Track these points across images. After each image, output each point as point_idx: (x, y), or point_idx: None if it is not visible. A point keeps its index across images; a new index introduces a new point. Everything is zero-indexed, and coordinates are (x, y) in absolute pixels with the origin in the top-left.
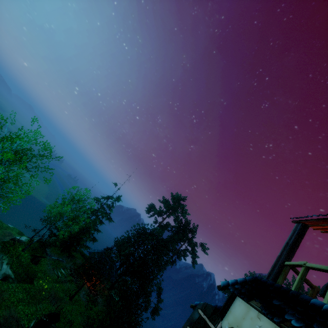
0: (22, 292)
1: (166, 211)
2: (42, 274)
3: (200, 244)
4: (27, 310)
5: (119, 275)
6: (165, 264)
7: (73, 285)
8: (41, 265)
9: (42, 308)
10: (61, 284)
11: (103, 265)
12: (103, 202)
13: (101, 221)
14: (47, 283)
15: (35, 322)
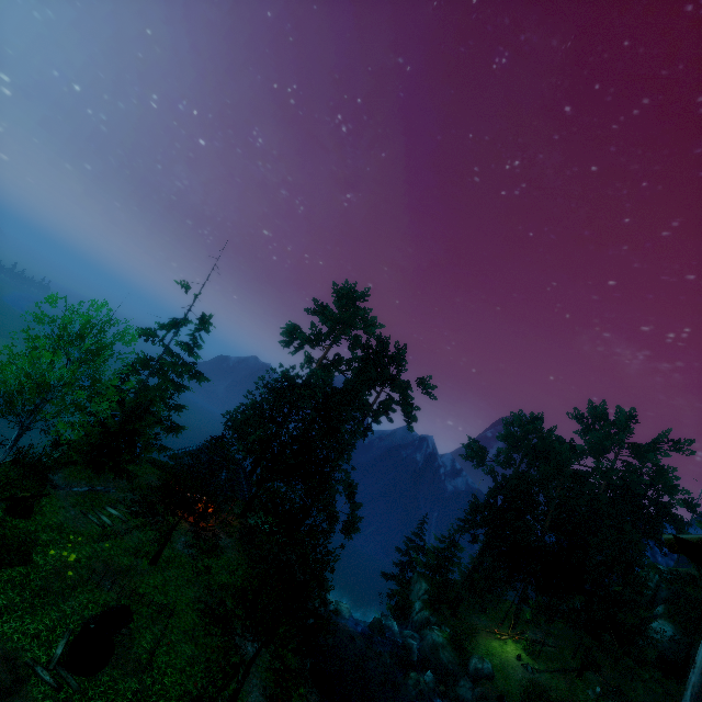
0: (4, 591)
1: (330, 332)
2: (53, 534)
3: (418, 383)
4: (33, 626)
5: (257, 485)
6: (352, 439)
7: (151, 533)
8: (43, 514)
9: (78, 606)
10: (117, 539)
11: (210, 475)
12: (165, 336)
13: (178, 385)
14: (77, 549)
15: (67, 643)
